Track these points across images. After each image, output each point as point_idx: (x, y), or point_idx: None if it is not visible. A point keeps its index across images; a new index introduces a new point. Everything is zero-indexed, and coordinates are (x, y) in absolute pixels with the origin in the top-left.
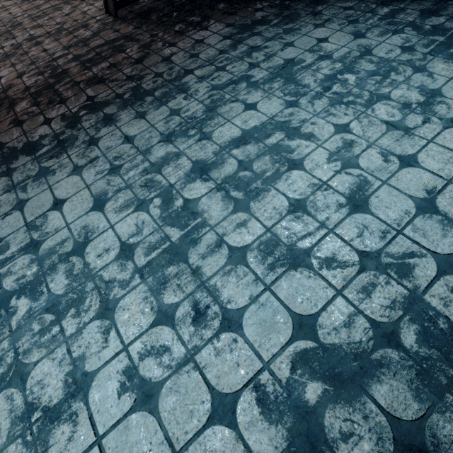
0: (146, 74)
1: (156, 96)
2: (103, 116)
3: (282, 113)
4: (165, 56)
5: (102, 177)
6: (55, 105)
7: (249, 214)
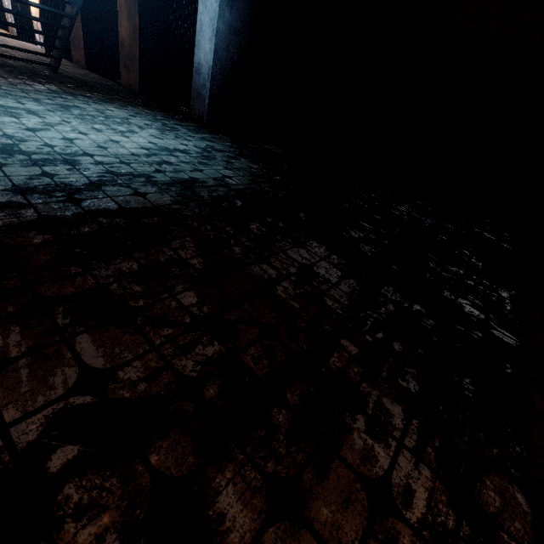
0: None
1: None
2: None
3: (38, 110)
4: None
5: None
6: None
7: None
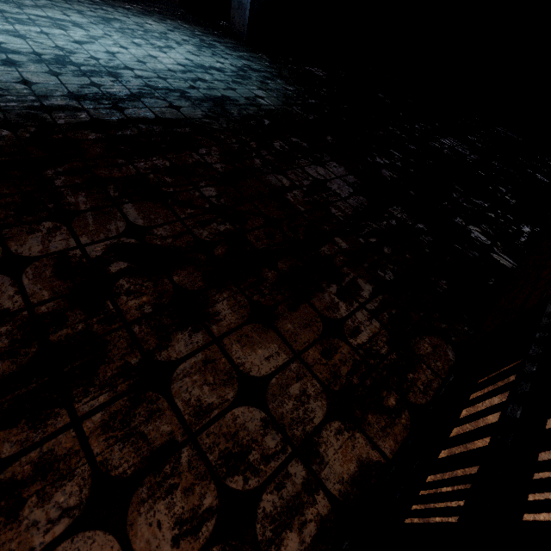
0: None
1: None
2: None
3: (82, 22)
4: None
5: None
6: None
7: (11, 25)
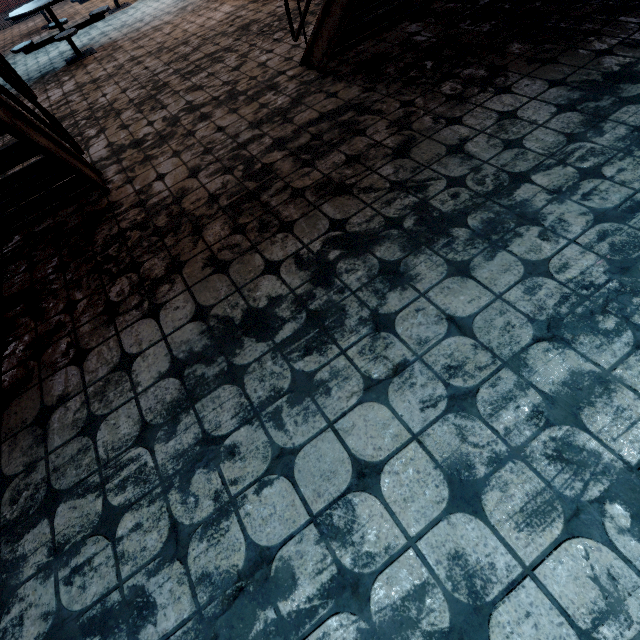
0: (428, 179)
1: (474, 228)
2: (379, 265)
3: None
4: (451, 143)
5: (439, 416)
6: (274, 233)
7: None
